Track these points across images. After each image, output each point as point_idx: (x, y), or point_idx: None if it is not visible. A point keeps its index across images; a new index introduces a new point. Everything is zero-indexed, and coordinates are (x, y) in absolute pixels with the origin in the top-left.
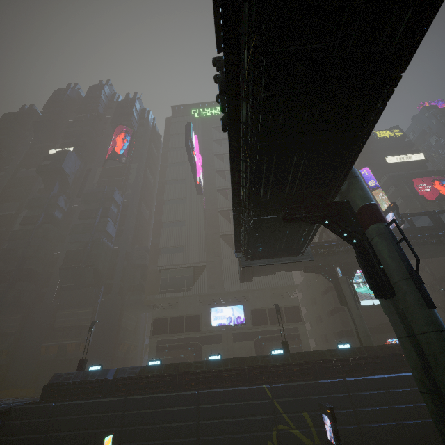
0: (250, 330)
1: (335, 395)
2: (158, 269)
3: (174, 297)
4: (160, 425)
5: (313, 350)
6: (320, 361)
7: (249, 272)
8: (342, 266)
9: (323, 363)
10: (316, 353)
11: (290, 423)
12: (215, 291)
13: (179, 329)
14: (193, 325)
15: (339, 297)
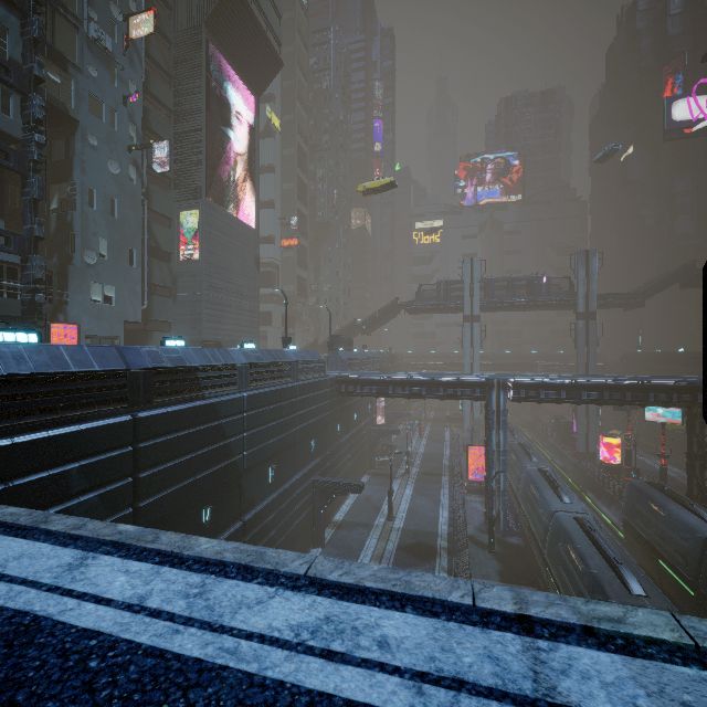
0: None
1: None
2: None
3: None
4: None
5: None
6: None
7: None
8: None
9: None
10: None
11: None
12: None
13: None
14: None
15: None
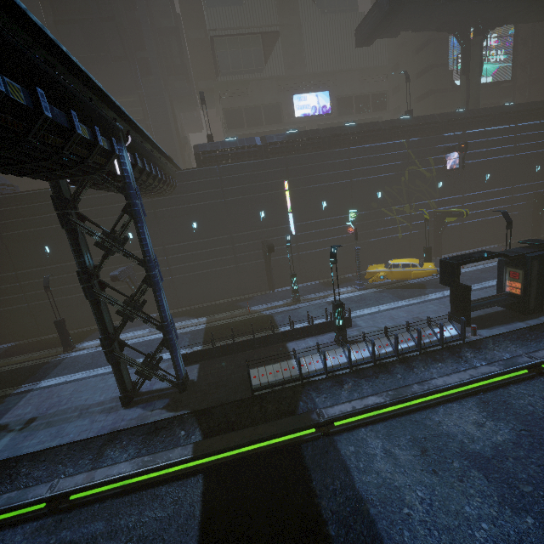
0: (336, 121)
1: (454, 144)
2: (210, 35)
3: (246, 80)
4: (320, 174)
5: (440, 113)
6: (447, 121)
7: (385, 25)
8: (479, 24)
9: (448, 122)
10: (443, 115)
11: (419, 165)
12: (296, 73)
13: (258, 123)
14: (273, 117)
15: (464, 64)
